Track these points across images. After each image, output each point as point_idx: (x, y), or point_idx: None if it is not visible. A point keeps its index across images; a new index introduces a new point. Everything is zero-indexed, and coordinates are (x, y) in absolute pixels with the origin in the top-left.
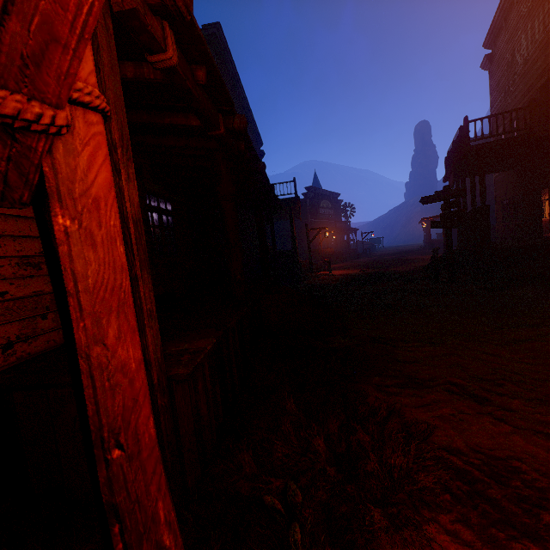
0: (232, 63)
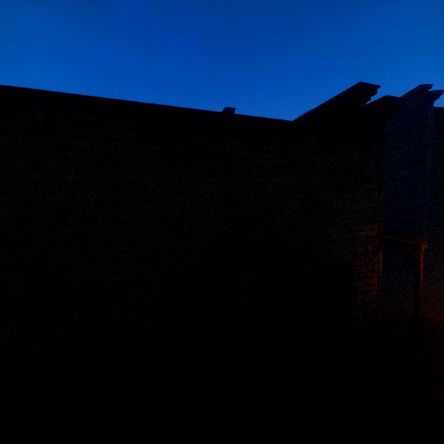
0: None
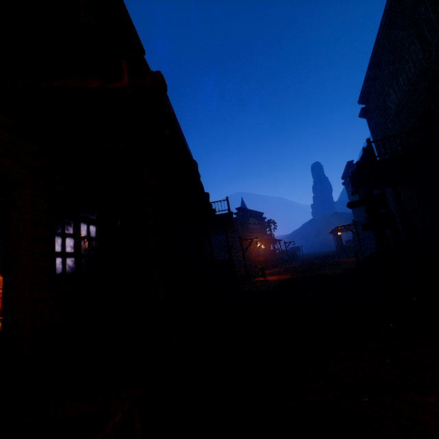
0: (174, 116)
